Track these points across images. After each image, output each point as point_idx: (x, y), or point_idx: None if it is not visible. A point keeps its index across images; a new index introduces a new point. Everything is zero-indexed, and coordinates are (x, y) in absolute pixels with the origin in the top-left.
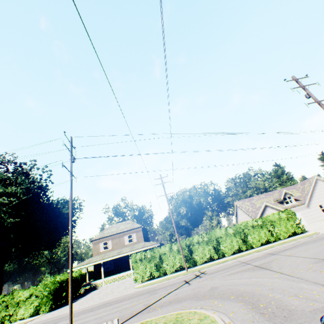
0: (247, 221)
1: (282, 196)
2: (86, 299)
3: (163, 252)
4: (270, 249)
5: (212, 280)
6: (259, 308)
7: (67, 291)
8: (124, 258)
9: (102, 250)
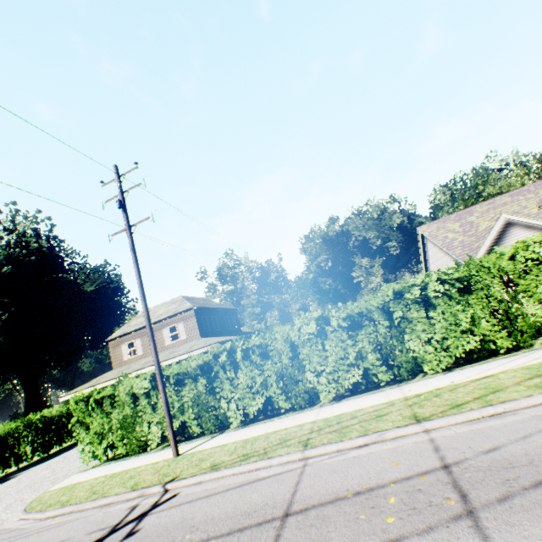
0: (407, 282)
1: None
2: (8, 486)
3: (141, 391)
4: (472, 414)
5: None
6: None
7: (19, 450)
8: None
9: (126, 358)
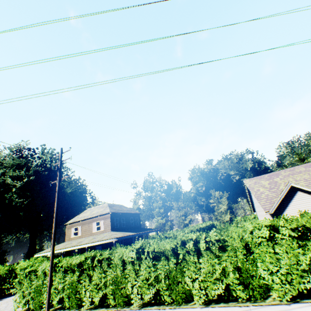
0: (188, 236)
1: None
2: None
3: (48, 271)
4: None
5: None
6: None
7: (2, 285)
8: (91, 248)
9: (72, 236)
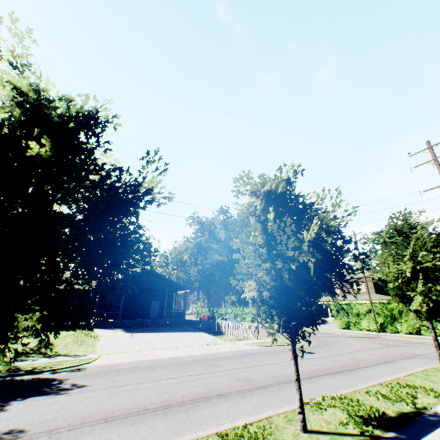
0: None
1: None
2: None
3: (360, 310)
4: None
5: (354, 340)
6: (311, 346)
7: None
8: None
9: None
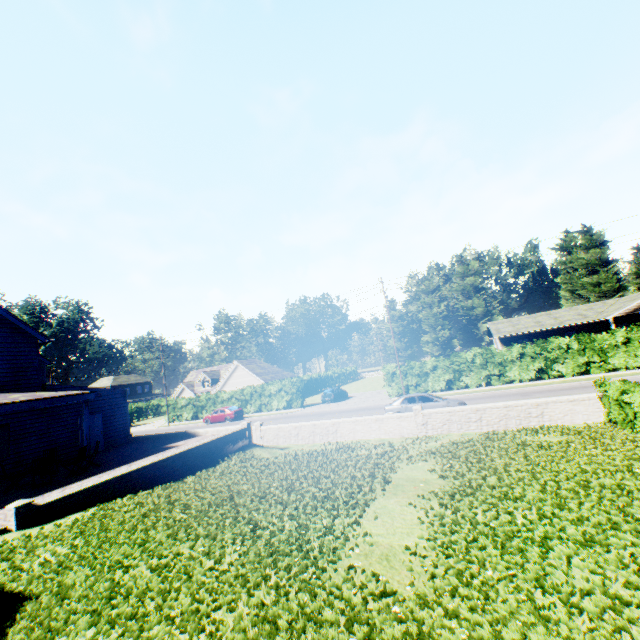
0: None
1: (199, 379)
2: None
3: None
4: None
5: None
6: None
7: None
8: None
9: None
